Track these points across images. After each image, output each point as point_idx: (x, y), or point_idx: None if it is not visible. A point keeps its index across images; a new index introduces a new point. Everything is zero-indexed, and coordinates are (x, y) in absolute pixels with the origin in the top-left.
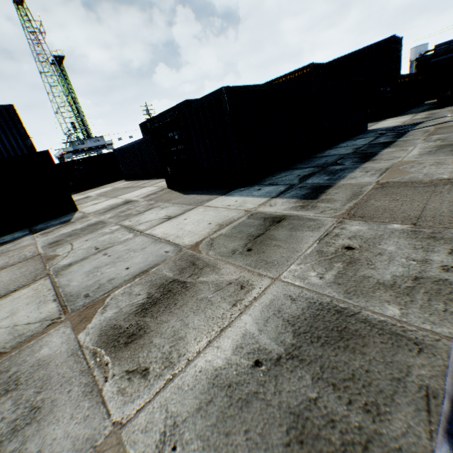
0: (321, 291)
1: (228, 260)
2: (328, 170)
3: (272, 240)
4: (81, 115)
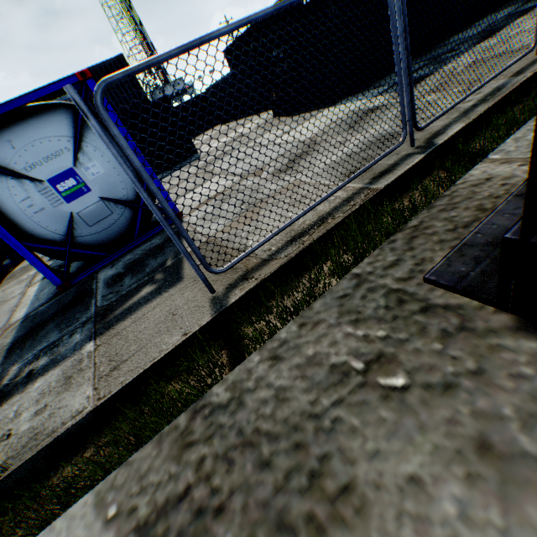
0: (388, 130)
1: (336, 136)
2: (438, 60)
3: (367, 120)
4: (154, 54)
